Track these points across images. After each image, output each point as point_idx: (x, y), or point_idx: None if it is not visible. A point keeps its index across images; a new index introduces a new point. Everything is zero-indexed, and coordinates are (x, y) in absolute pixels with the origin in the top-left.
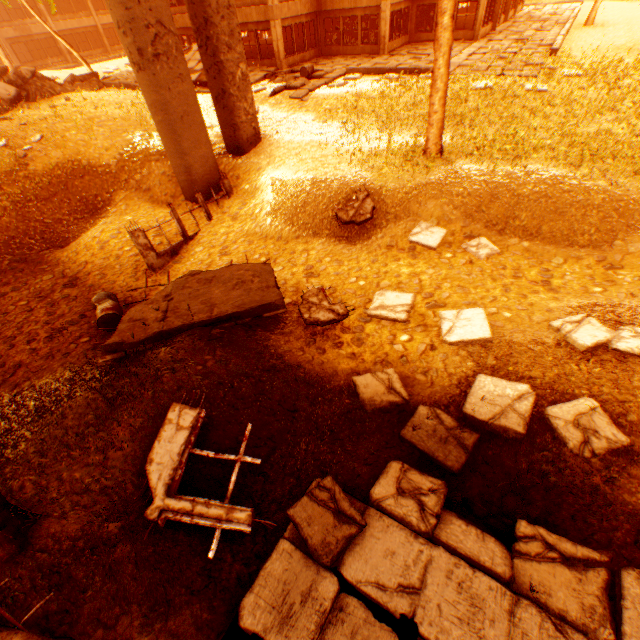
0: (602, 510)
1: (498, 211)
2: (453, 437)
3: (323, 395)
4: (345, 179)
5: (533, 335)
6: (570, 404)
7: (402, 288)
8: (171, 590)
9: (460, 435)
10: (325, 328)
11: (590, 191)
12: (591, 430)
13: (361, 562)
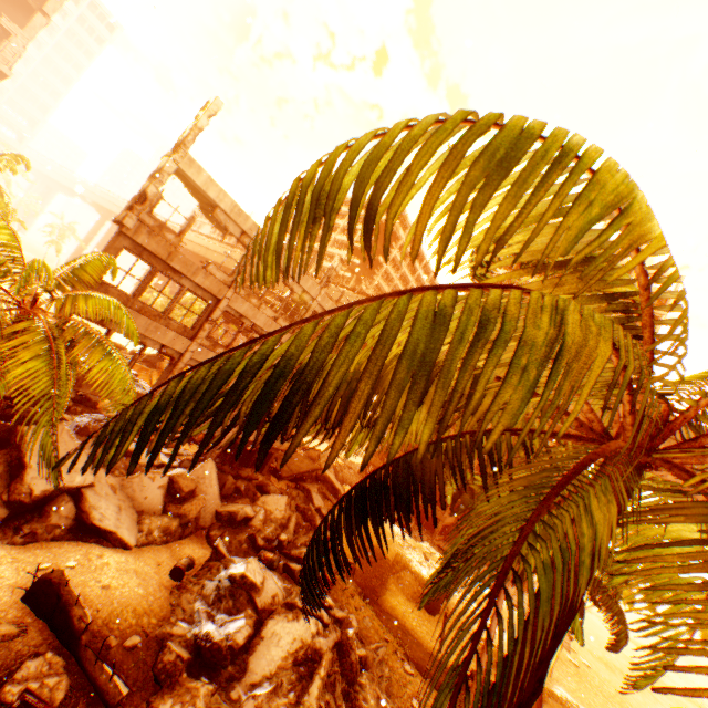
0: None
1: None
2: None
3: None
4: None
5: None
6: None
7: None
8: None
9: None
10: None
11: None
12: None
13: None
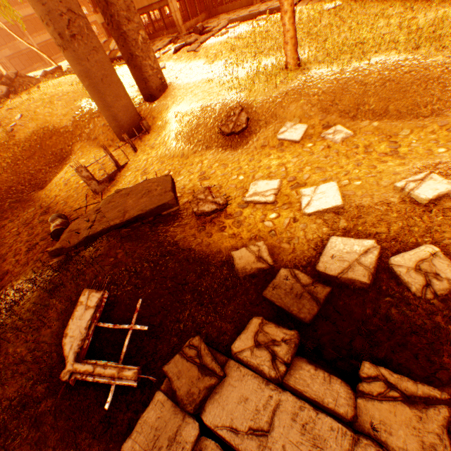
0: (445, 348)
1: (349, 101)
2: (307, 292)
3: (208, 269)
4: (225, 101)
5: (380, 197)
6: (411, 252)
7: (272, 177)
8: (79, 435)
9: (314, 290)
10: (213, 217)
11: (429, 67)
12: (432, 273)
13: (219, 409)
